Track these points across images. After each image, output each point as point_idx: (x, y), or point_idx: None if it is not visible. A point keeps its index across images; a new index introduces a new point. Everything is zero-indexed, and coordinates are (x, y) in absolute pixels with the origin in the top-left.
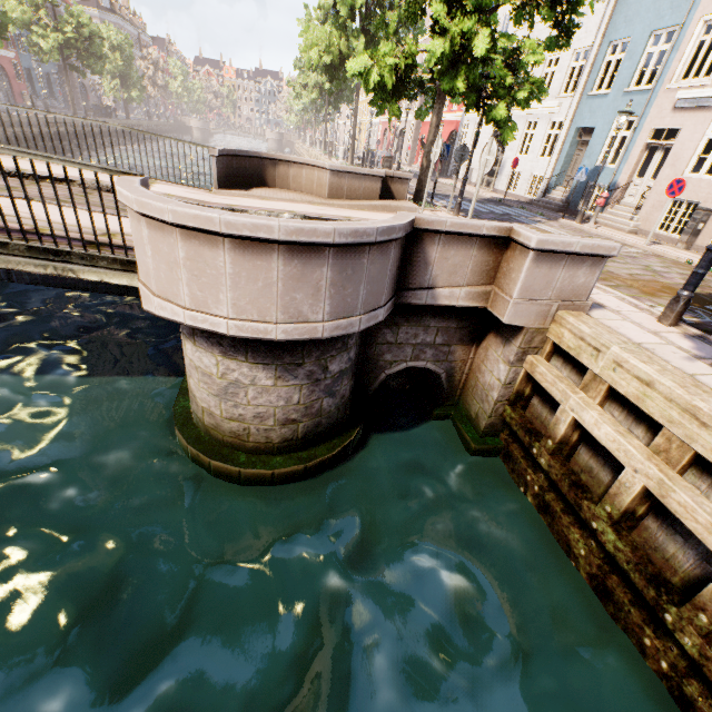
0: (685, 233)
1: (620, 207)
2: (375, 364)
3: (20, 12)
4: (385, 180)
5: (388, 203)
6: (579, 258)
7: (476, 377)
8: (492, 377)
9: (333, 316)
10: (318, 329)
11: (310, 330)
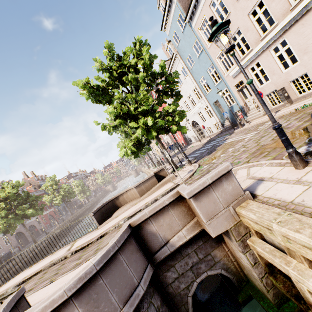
0: (283, 100)
1: (251, 111)
2: (179, 295)
3: (49, 198)
4: (156, 174)
5: (162, 181)
6: (216, 182)
7: (240, 262)
8: (244, 262)
9: None
10: None
11: None
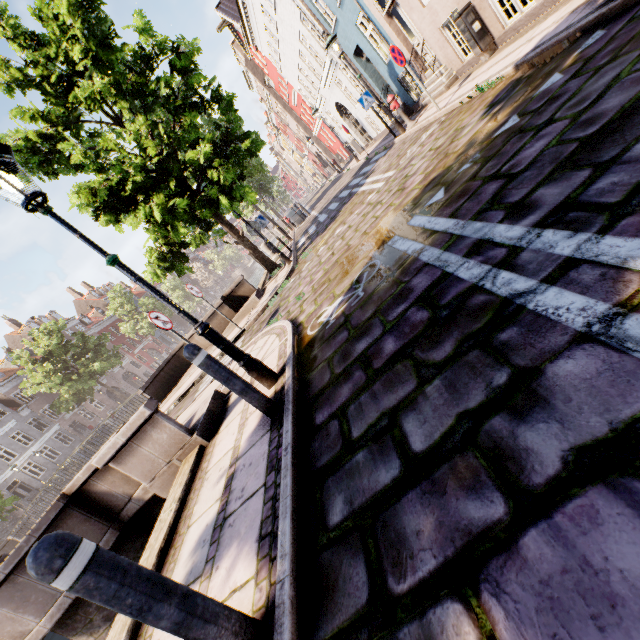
0: (472, 46)
1: (428, 73)
2: None
3: (129, 327)
4: (232, 296)
5: (238, 313)
6: (139, 434)
7: None
8: None
9: (42, 614)
10: (41, 628)
11: (38, 632)
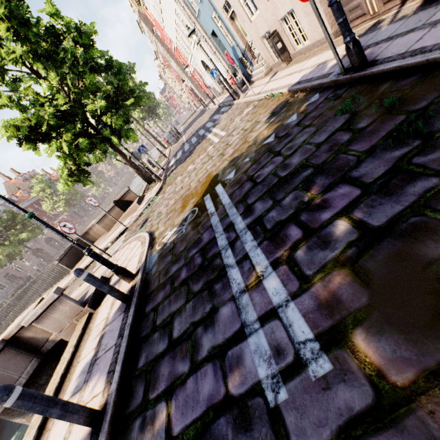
0: (277, 57)
1: (256, 60)
2: None
3: (49, 205)
4: (121, 200)
5: (125, 212)
6: (51, 307)
7: None
8: None
9: None
10: None
11: None
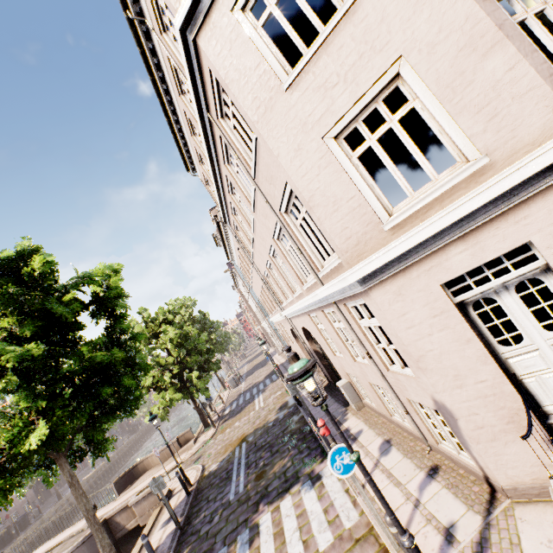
0: None
1: None
2: None
3: None
4: (182, 437)
5: (182, 449)
6: (146, 496)
7: None
8: None
9: None
10: None
11: None
